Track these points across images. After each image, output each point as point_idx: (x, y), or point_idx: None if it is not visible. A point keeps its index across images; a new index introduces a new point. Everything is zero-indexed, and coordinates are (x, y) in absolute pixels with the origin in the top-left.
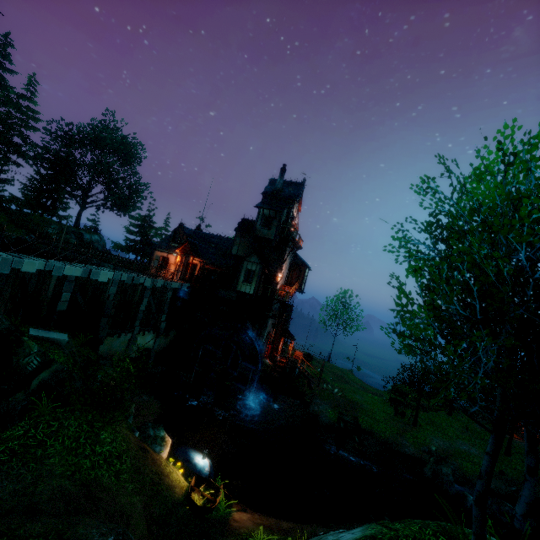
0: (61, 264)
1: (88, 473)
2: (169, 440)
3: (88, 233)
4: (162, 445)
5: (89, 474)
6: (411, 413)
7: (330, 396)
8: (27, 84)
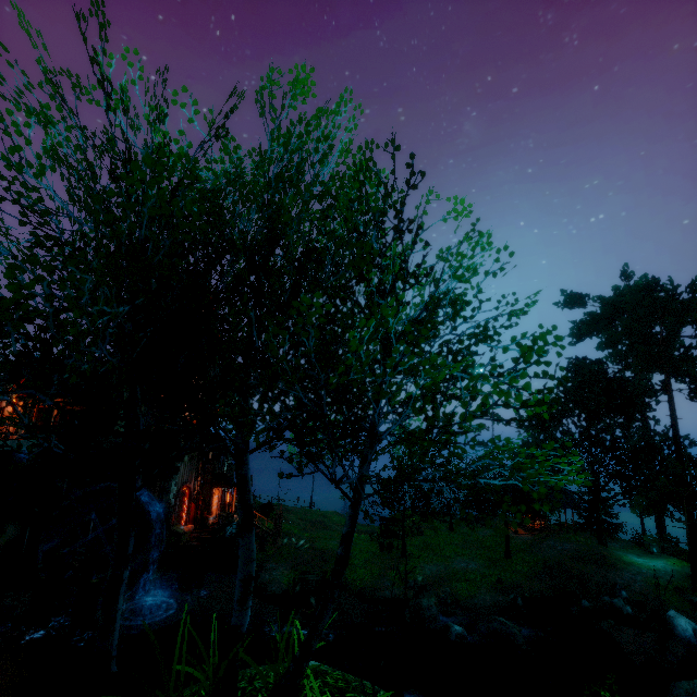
0: None
1: None
2: None
3: None
4: None
5: None
6: (397, 541)
7: (291, 554)
8: None
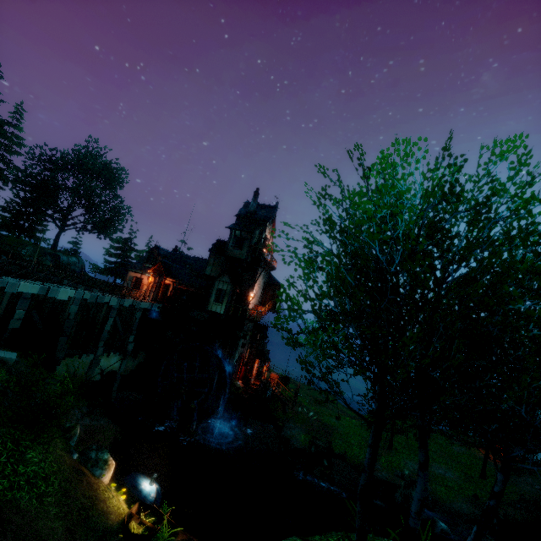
0: (16, 281)
1: (3, 494)
2: (112, 464)
3: (65, 255)
4: (103, 469)
5: (4, 495)
6: (386, 435)
7: (304, 420)
8: (13, 112)
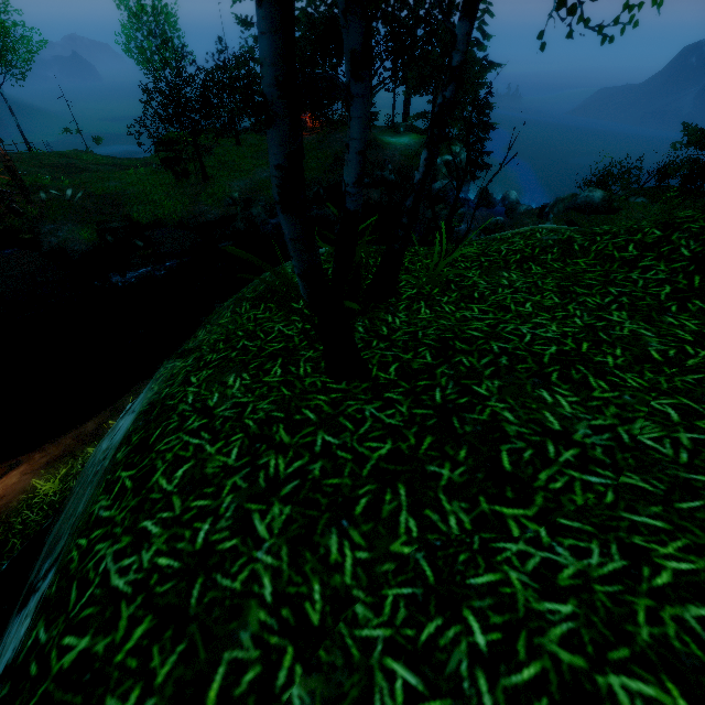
0: None
1: None
2: None
3: None
4: None
5: None
6: (194, 165)
7: (65, 209)
8: None
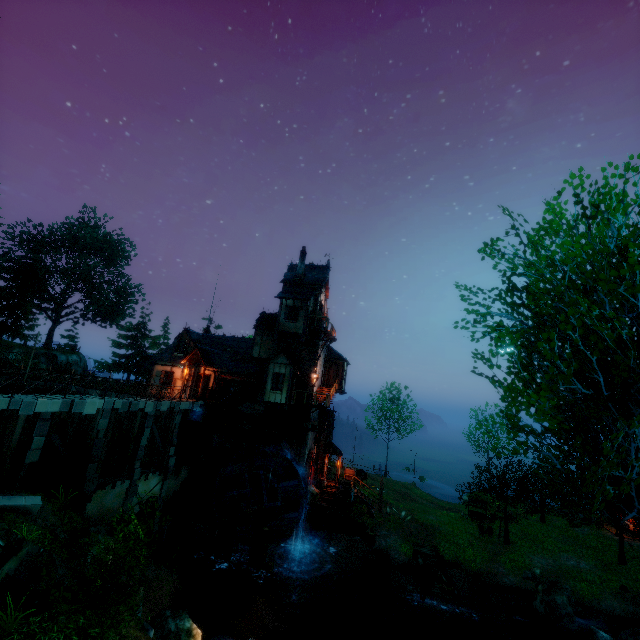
0: (31, 398)
1: None
2: (198, 633)
3: (63, 353)
4: None
5: None
6: (499, 527)
7: (397, 523)
8: None
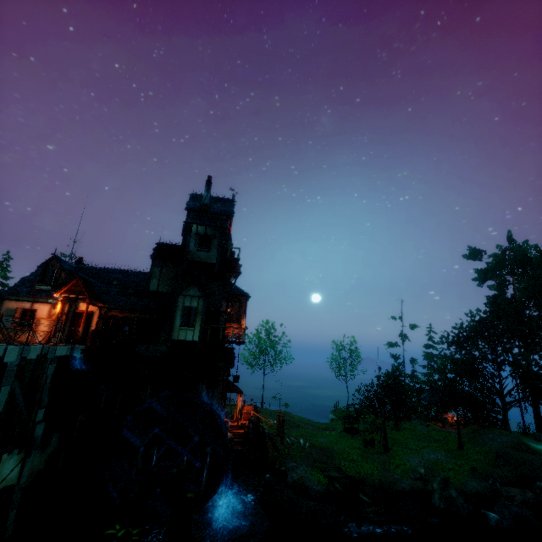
0: None
1: None
2: None
3: None
4: None
5: None
6: (380, 438)
7: (301, 452)
8: None
